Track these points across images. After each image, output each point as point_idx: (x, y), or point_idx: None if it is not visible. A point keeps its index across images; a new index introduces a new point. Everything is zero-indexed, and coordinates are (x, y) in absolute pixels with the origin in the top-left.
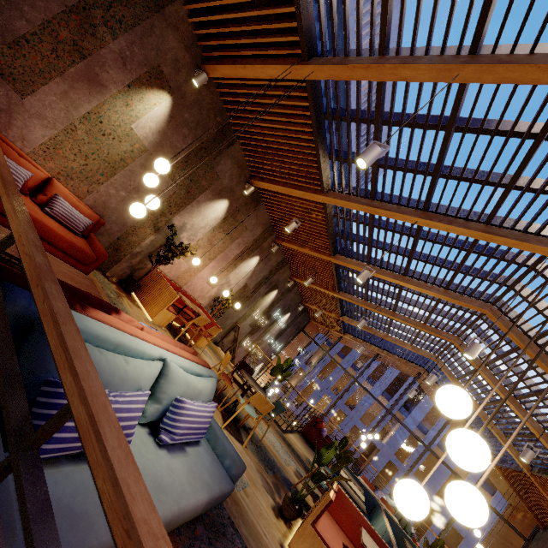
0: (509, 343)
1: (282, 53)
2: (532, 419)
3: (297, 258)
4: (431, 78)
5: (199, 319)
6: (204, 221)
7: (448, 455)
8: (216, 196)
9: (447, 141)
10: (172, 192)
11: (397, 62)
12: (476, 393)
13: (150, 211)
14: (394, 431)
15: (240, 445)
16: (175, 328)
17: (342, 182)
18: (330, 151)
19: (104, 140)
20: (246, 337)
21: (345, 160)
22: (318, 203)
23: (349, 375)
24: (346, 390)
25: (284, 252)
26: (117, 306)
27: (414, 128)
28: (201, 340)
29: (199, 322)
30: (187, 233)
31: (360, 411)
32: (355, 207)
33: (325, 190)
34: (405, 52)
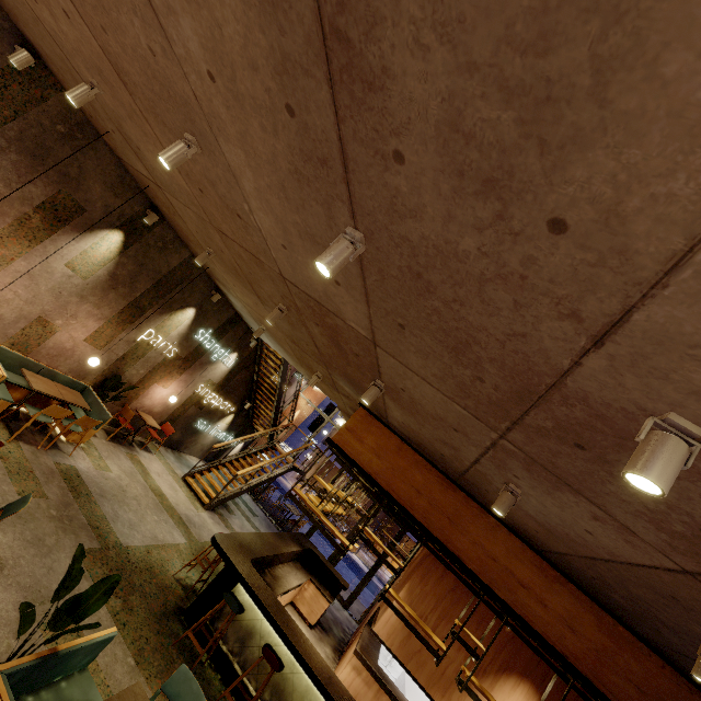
0: None
1: None
2: None
3: None
4: None
5: None
6: None
7: None
8: None
9: None
10: None
11: None
12: None
13: None
14: None
15: None
16: None
17: None
18: None
19: None
20: None
21: None
22: None
23: None
24: None
25: None
26: None
27: None
28: None
29: None
30: None
31: None
32: None
33: None
34: None
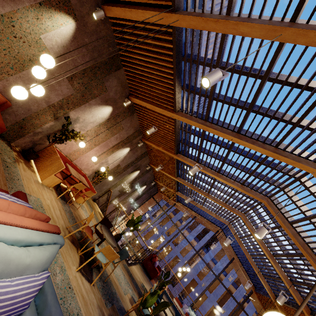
0: (274, 222)
1: (158, 3)
2: (281, 269)
3: (154, 152)
4: (261, 35)
5: (78, 185)
6: (93, 118)
7: (226, 278)
8: (103, 103)
9: (261, 87)
10: (70, 93)
11: (239, 20)
12: (249, 247)
13: (51, 103)
14: (198, 260)
15: (88, 284)
16: (63, 188)
17: (188, 106)
18: (183, 84)
19: (15, 41)
20: (115, 198)
21: (192, 91)
22: (171, 118)
23: (177, 228)
24: (173, 237)
25: (146, 147)
26: (10, 168)
27: (241, 75)
28: (81, 198)
29: (78, 187)
30: (79, 124)
31: (180, 247)
32: (194, 124)
33: (176, 110)
34: (244, 16)
